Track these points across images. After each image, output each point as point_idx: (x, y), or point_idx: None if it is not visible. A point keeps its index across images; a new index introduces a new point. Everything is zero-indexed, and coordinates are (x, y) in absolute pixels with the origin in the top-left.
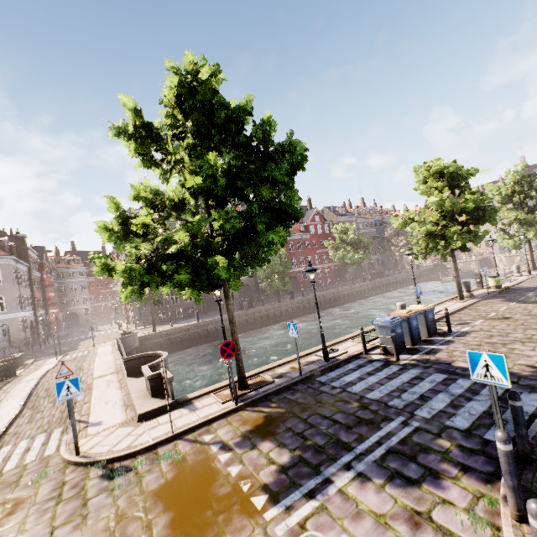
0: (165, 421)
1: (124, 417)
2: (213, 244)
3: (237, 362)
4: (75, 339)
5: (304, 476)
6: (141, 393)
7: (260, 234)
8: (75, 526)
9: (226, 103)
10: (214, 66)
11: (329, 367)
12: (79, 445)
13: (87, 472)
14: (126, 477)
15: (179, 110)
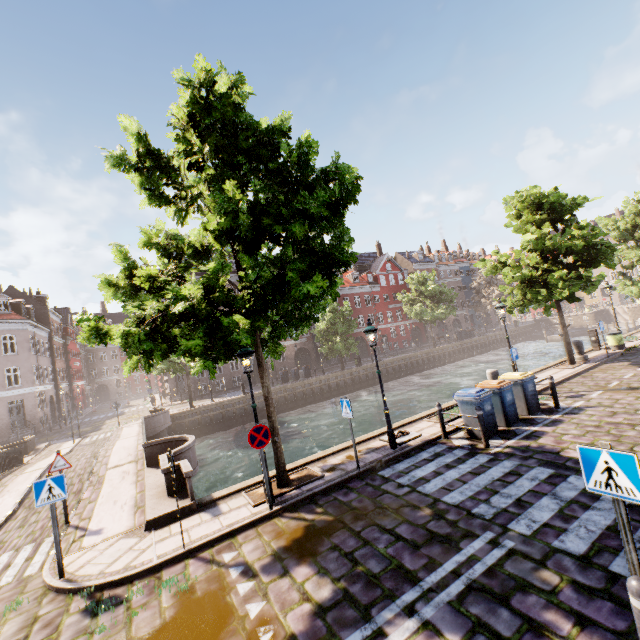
0: (179, 531)
1: (131, 523)
2: (236, 300)
3: (275, 450)
4: (101, 417)
5: (348, 623)
6: (158, 489)
7: (292, 285)
8: None
9: (255, 123)
10: (236, 76)
11: (396, 457)
12: (67, 563)
13: (68, 604)
14: (114, 613)
15: (195, 133)
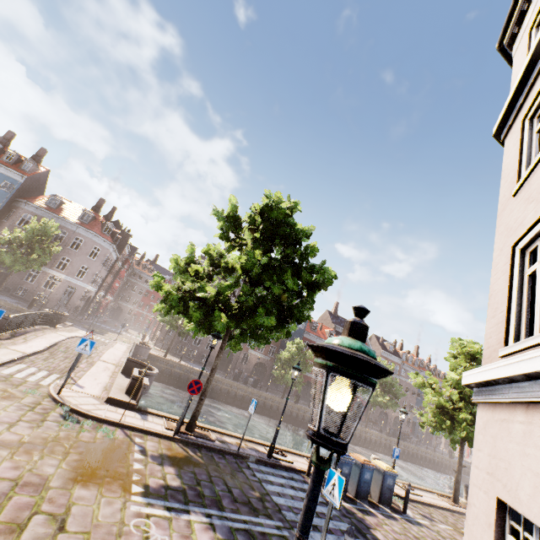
0: (121, 413)
1: (99, 393)
2: (229, 305)
3: (198, 404)
4: (107, 327)
5: (176, 499)
6: (121, 387)
7: (258, 314)
8: (31, 426)
9: (293, 224)
10: (294, 203)
11: (266, 462)
12: (62, 390)
13: (56, 407)
14: (74, 424)
15: (261, 216)
